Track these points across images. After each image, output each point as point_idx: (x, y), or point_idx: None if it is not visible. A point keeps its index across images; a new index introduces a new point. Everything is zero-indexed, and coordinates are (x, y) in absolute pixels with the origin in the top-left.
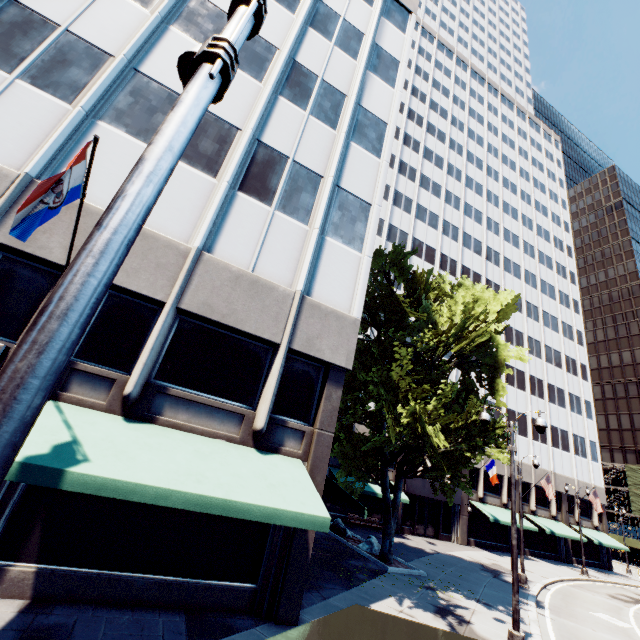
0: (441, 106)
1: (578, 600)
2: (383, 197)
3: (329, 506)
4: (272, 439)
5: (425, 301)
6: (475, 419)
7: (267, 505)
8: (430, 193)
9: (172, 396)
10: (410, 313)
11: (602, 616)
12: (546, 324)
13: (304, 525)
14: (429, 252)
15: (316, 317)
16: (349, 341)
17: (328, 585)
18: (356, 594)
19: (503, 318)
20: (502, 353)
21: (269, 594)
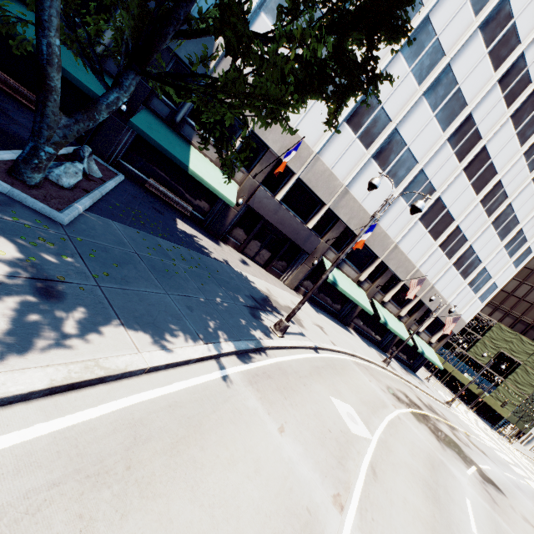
0: None
1: (340, 378)
2: None
3: (134, 161)
4: None
5: None
6: None
7: None
8: None
9: None
10: None
11: (343, 408)
12: None
13: None
14: None
15: None
16: None
17: None
18: None
19: None
20: None
21: None
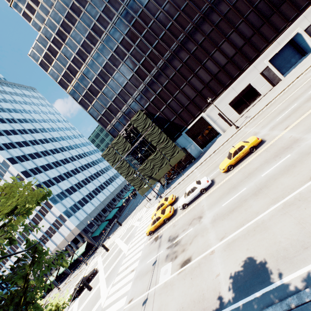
0: None
1: None
2: None
3: None
4: None
5: None
6: None
7: None
8: None
9: None
10: None
11: None
12: None
13: None
14: None
15: None
16: None
17: None
18: None
19: None
20: None
21: None
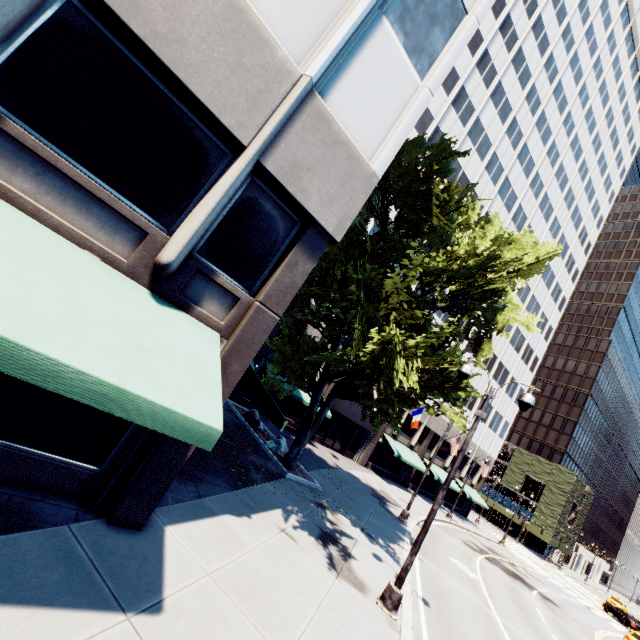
0: (564, 2)
1: (441, 542)
2: (446, 88)
3: None
4: (184, 289)
5: (452, 217)
6: (447, 368)
7: (105, 378)
8: (497, 112)
9: (9, 136)
10: (435, 216)
11: (458, 563)
12: (528, 309)
13: (170, 430)
14: (462, 182)
15: (319, 137)
16: (352, 201)
17: (212, 479)
18: (241, 498)
19: (524, 275)
20: (508, 311)
21: (112, 485)
